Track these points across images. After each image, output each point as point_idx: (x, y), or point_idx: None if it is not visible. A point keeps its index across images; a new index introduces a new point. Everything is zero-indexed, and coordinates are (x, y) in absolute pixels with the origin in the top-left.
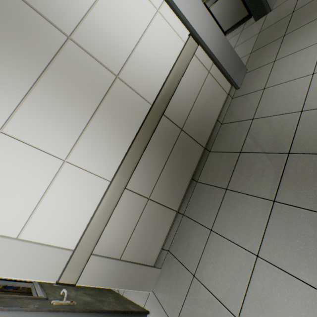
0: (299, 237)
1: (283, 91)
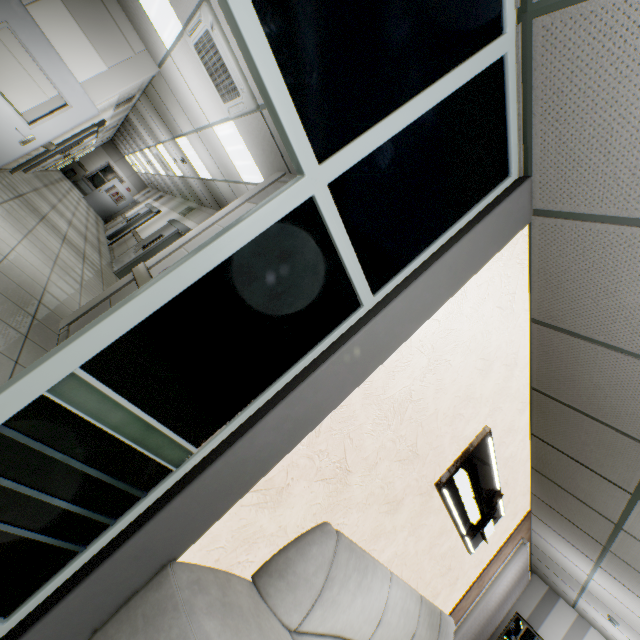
0: (51, 232)
1: (39, 204)
